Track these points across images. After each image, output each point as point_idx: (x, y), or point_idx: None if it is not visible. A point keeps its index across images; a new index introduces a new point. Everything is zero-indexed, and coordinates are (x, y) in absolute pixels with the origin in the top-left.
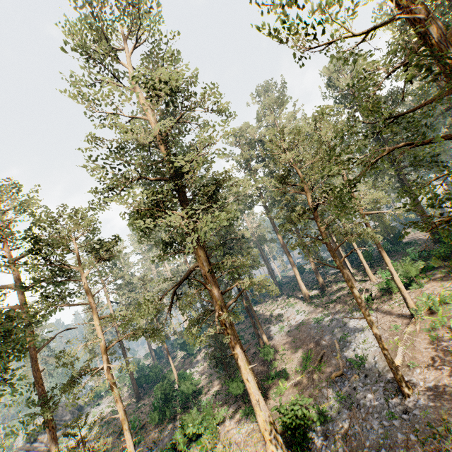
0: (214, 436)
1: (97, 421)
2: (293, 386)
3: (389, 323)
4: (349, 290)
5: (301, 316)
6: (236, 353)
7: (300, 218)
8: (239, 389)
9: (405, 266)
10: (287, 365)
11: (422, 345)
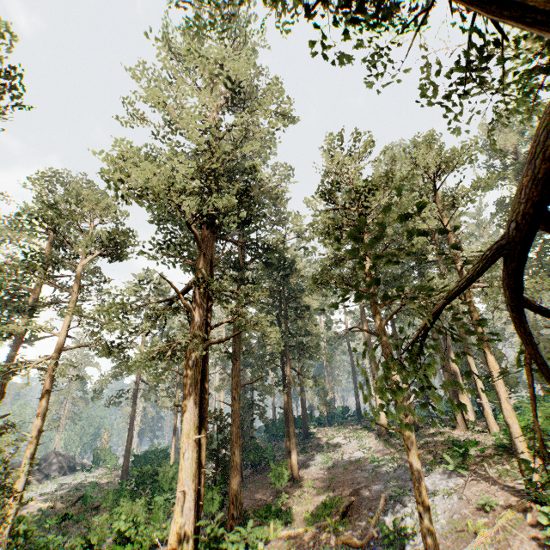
0: (140, 548)
1: (72, 485)
2: (287, 538)
3: (483, 494)
4: (449, 438)
5: (362, 452)
6: (186, 408)
7: (330, 235)
8: (213, 505)
9: (544, 408)
10: (301, 507)
11: (525, 546)
